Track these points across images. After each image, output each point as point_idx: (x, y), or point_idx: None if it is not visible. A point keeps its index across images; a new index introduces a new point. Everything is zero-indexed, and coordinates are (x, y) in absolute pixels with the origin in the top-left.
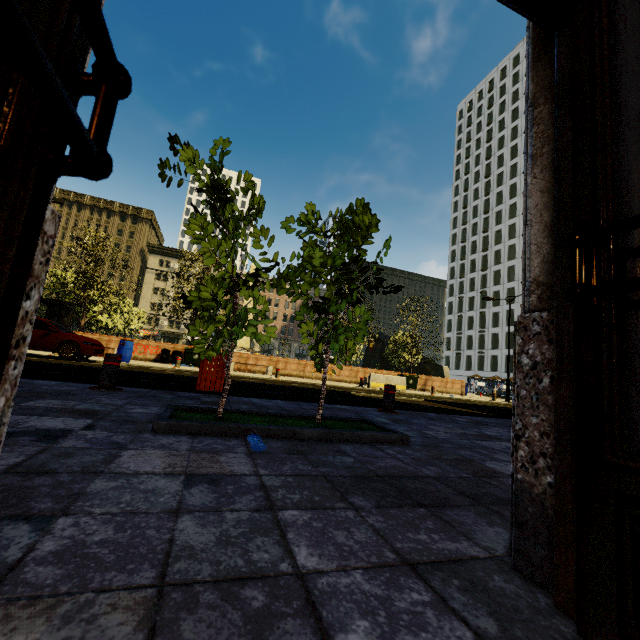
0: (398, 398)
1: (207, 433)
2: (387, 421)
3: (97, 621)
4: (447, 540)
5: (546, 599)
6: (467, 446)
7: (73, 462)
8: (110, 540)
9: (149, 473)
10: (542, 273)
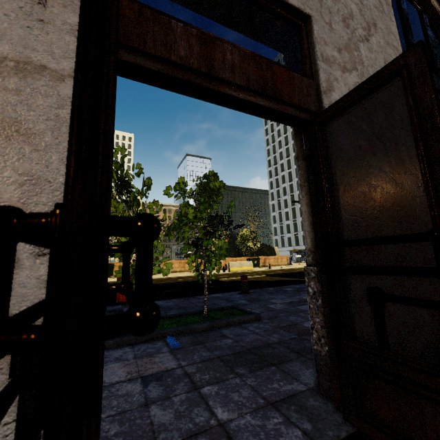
0: (249, 277)
1: (140, 341)
2: (246, 302)
3: None
4: (287, 384)
5: (332, 405)
6: (293, 312)
7: None
8: (120, 432)
9: (119, 382)
10: (312, 246)
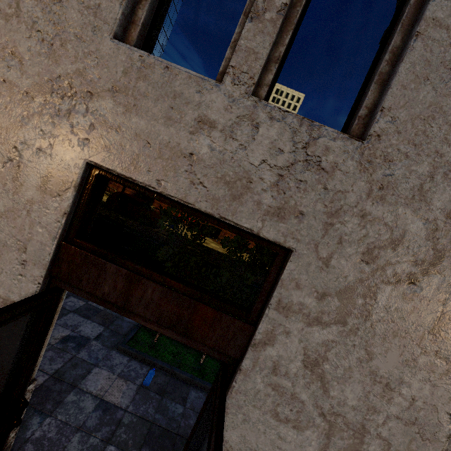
0: None
1: (138, 358)
2: None
3: None
4: None
5: None
6: None
7: (74, 373)
8: (52, 438)
9: (90, 393)
10: None
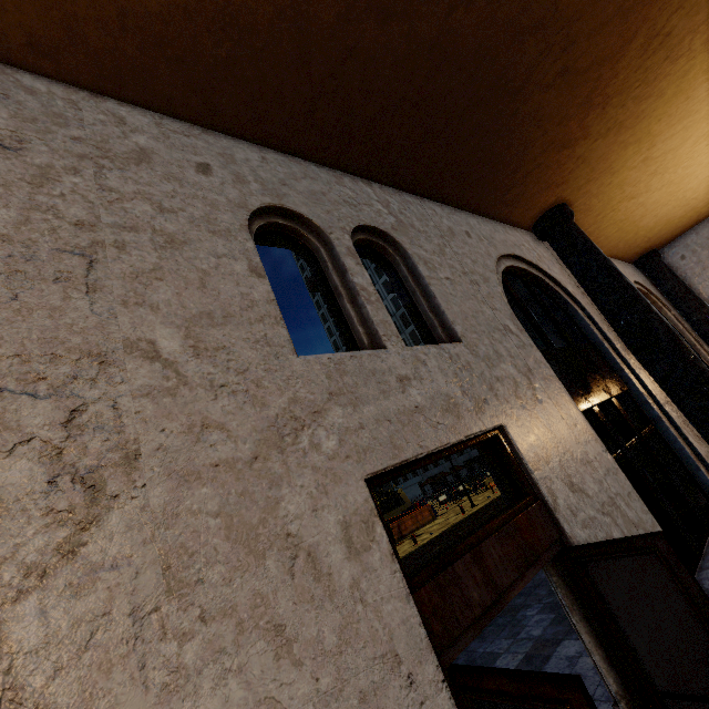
0: None
1: None
2: None
3: None
4: None
5: None
6: None
7: None
8: None
9: None
10: (619, 689)
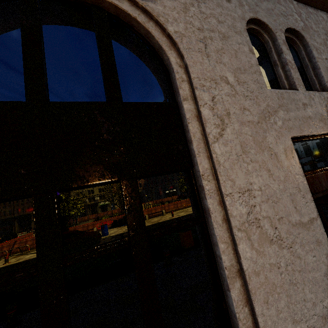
0: None
1: None
2: None
3: None
4: None
5: None
6: None
7: None
8: None
9: None
10: None
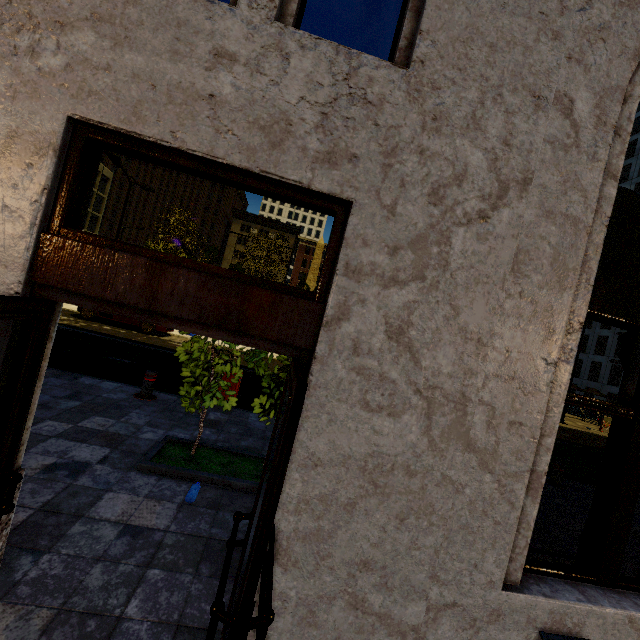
0: None
1: (171, 475)
2: None
3: (30, 621)
4: None
5: None
6: None
7: (75, 503)
8: (58, 575)
9: (107, 520)
10: None
